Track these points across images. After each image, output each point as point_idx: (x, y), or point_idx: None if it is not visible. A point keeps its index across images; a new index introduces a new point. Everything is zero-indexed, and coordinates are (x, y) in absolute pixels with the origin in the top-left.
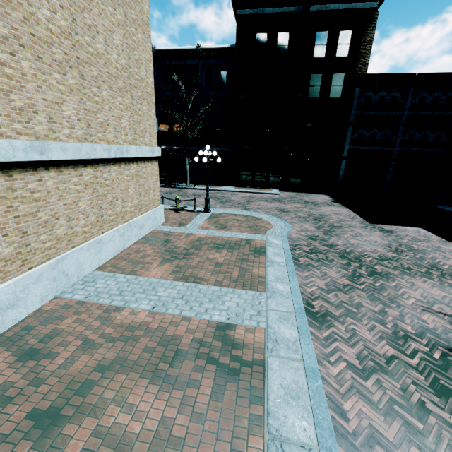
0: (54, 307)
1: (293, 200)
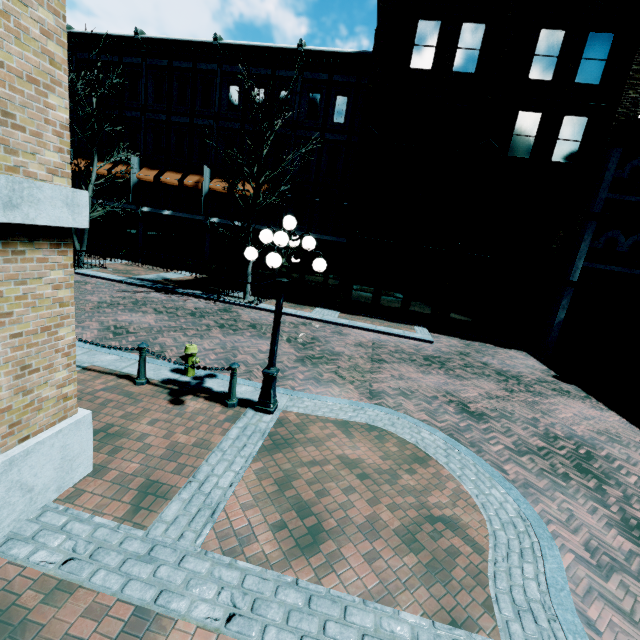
0: None
1: (469, 364)
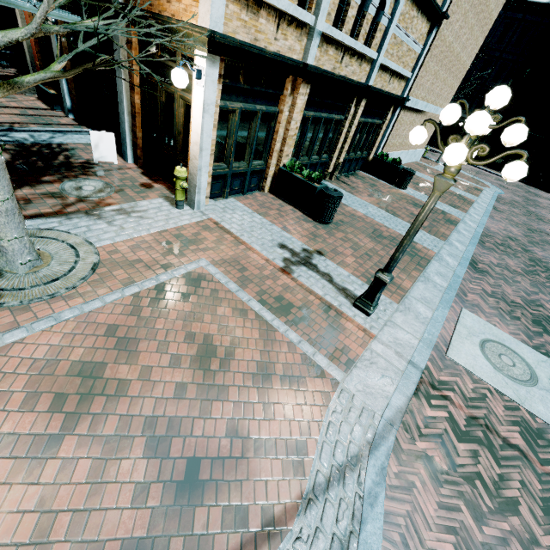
0: None
1: (518, 186)
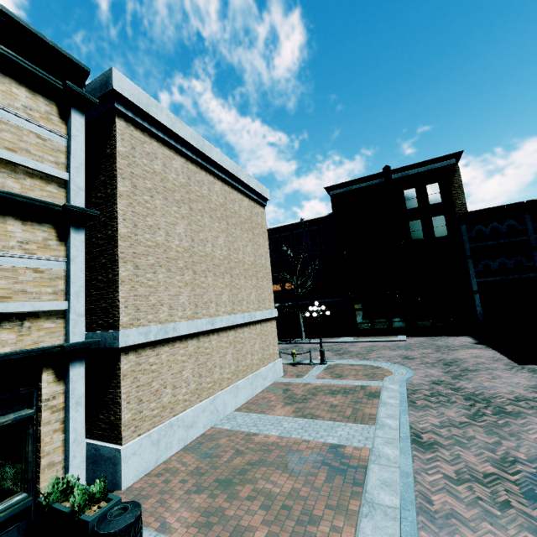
0: (212, 433)
1: (422, 345)
